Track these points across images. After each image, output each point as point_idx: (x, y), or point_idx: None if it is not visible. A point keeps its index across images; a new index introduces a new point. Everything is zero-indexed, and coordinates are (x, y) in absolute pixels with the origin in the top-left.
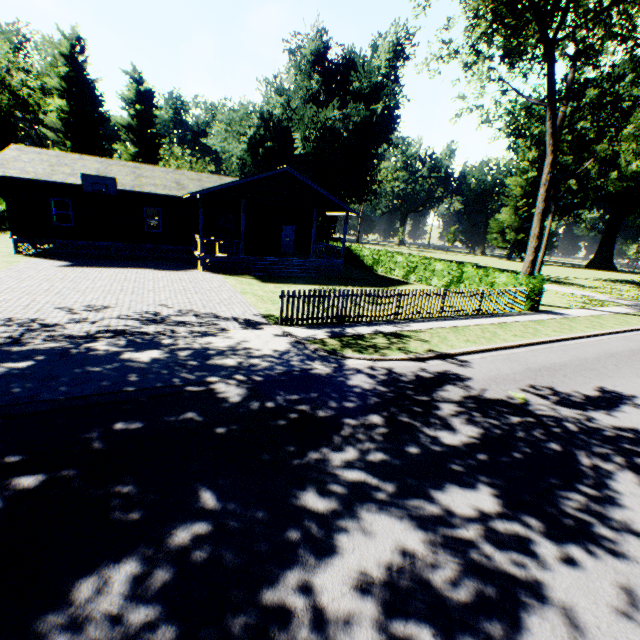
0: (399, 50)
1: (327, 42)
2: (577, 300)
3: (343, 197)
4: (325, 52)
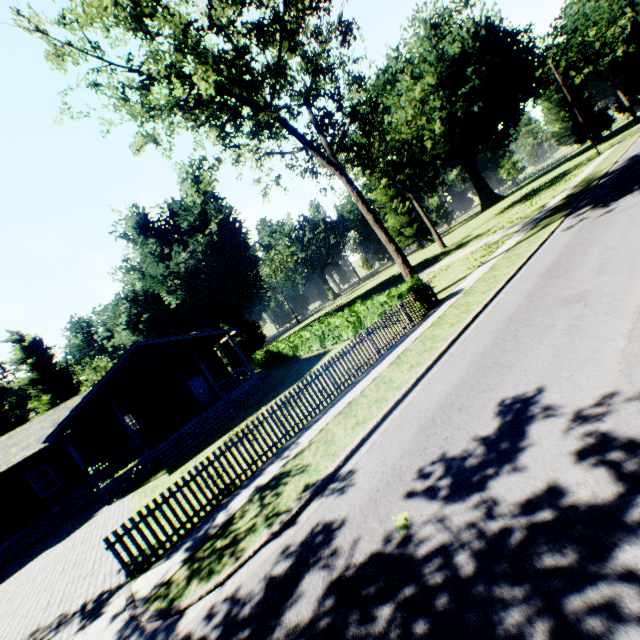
0: (199, 180)
1: (143, 211)
2: (476, 257)
3: (245, 307)
4: (145, 219)
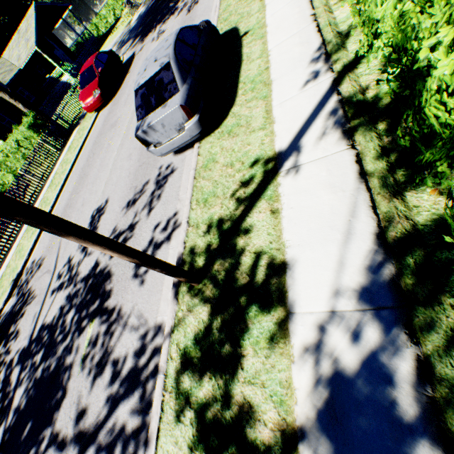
0: None
1: None
2: None
3: None
4: None
